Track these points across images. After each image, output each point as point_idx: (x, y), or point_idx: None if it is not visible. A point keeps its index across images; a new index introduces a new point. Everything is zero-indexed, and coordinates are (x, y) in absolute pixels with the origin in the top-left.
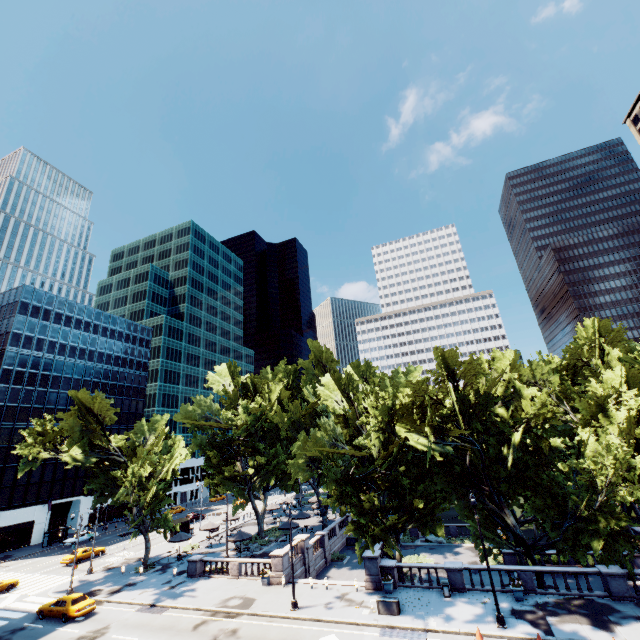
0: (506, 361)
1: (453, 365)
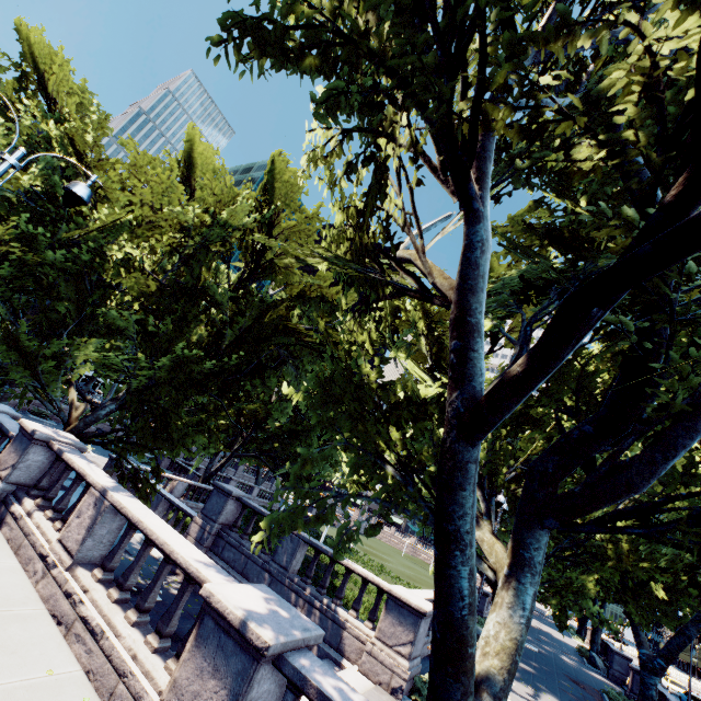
0: (185, 148)
1: (41, 65)
